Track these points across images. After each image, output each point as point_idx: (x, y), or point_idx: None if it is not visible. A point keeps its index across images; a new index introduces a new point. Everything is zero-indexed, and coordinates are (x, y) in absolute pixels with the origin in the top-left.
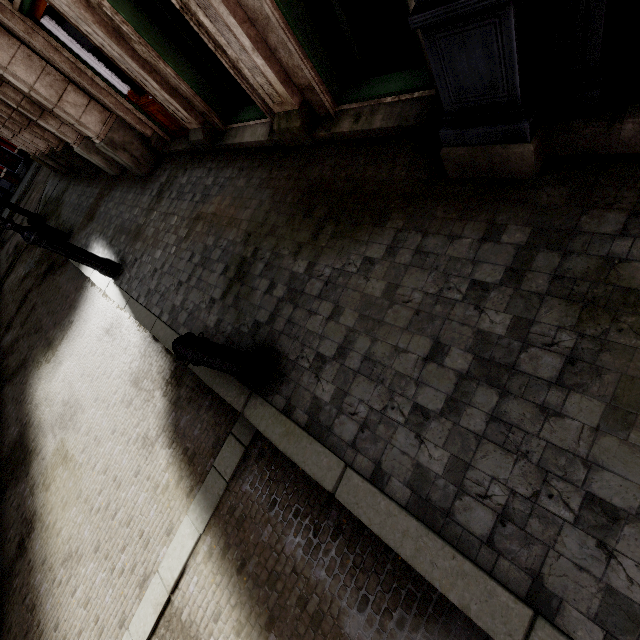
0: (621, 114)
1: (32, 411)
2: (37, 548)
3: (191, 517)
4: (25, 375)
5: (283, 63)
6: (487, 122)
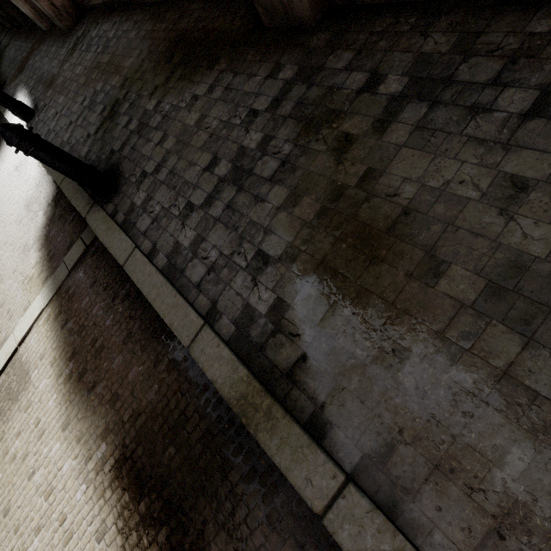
0: None
1: None
2: None
3: (41, 296)
4: None
5: None
6: None
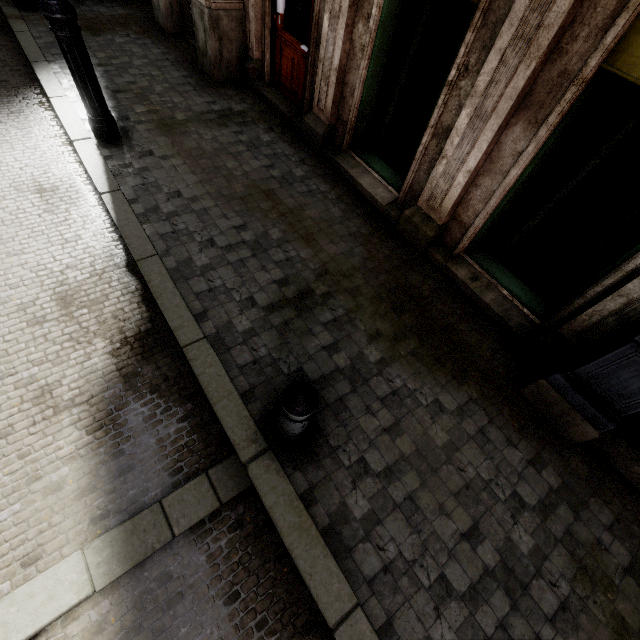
0: None
1: None
2: None
3: (89, 558)
4: None
5: (468, 195)
6: (591, 401)
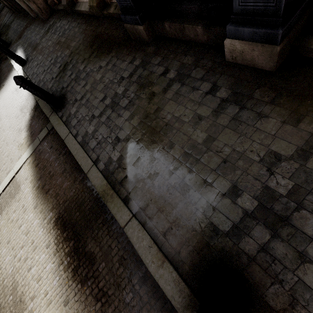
0: (165, 20)
1: None
2: None
3: (27, 152)
4: None
5: None
6: (130, 14)
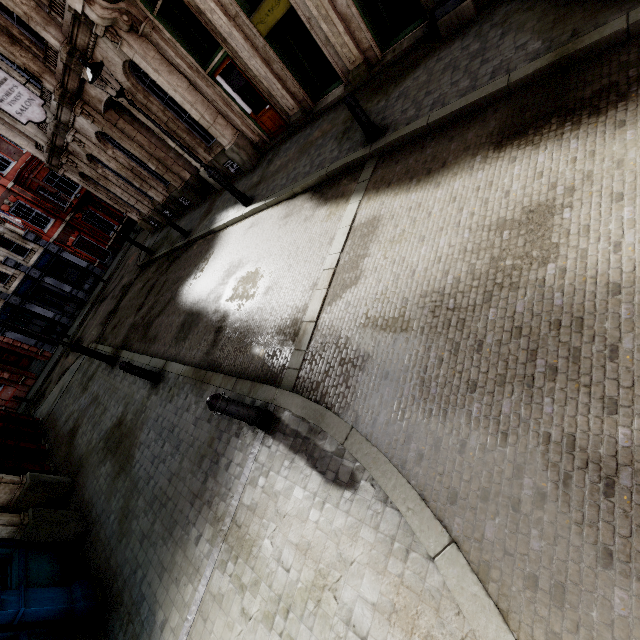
0: None
1: (195, 299)
2: (236, 315)
3: (352, 202)
4: (176, 300)
5: (356, 39)
6: None
